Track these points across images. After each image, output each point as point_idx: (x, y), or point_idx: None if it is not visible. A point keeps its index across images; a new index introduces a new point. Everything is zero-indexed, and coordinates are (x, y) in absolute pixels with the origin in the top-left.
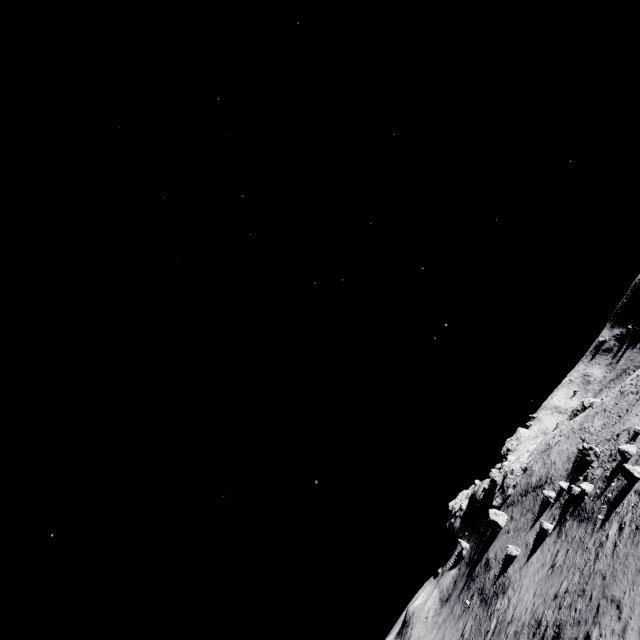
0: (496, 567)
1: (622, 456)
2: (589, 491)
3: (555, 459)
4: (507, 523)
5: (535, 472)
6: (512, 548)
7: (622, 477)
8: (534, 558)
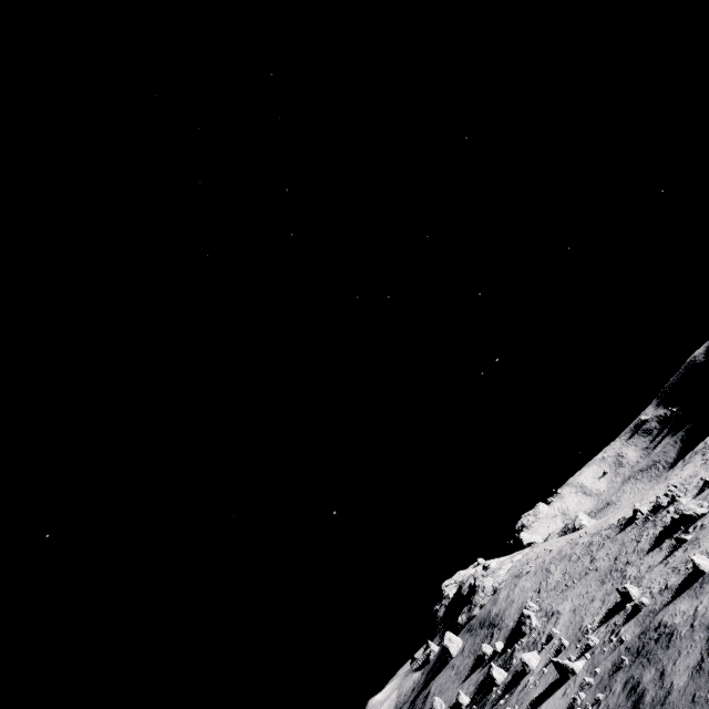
0: None
1: (523, 667)
2: (500, 682)
3: (515, 597)
4: (458, 654)
5: (499, 601)
6: (438, 702)
7: (508, 701)
8: None
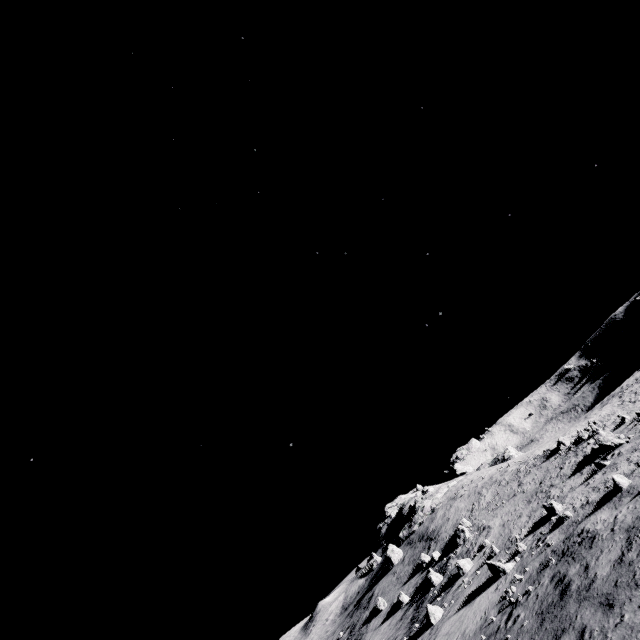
0: (370, 609)
1: (458, 571)
2: (437, 583)
3: (451, 516)
4: (399, 563)
5: (436, 519)
6: (381, 601)
7: (444, 598)
8: (383, 627)
